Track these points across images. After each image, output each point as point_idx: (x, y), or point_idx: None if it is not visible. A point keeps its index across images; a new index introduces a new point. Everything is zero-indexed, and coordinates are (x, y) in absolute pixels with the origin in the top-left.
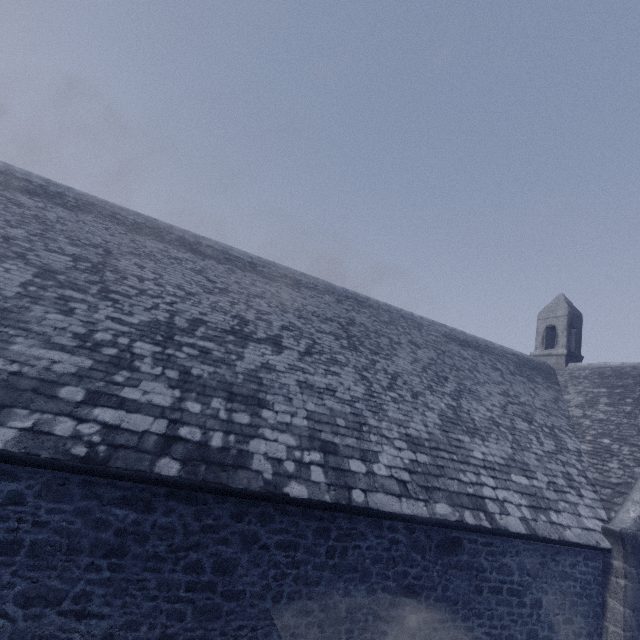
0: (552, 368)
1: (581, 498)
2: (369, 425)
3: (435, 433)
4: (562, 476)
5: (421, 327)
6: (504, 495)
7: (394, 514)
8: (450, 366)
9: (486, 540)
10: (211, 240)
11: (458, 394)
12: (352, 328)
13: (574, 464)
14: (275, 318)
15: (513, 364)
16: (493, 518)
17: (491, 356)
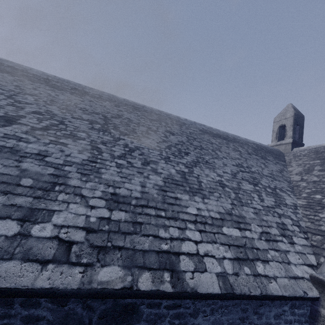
0: (282, 152)
1: (292, 245)
2: (67, 185)
3: (151, 192)
4: (276, 226)
5: (183, 125)
6: (207, 249)
7: (16, 290)
8: (196, 146)
9: (173, 302)
10: (14, 63)
11: (194, 164)
12: (115, 119)
13: (289, 215)
14: (32, 106)
15: (252, 149)
16: (181, 278)
17: (235, 143)
